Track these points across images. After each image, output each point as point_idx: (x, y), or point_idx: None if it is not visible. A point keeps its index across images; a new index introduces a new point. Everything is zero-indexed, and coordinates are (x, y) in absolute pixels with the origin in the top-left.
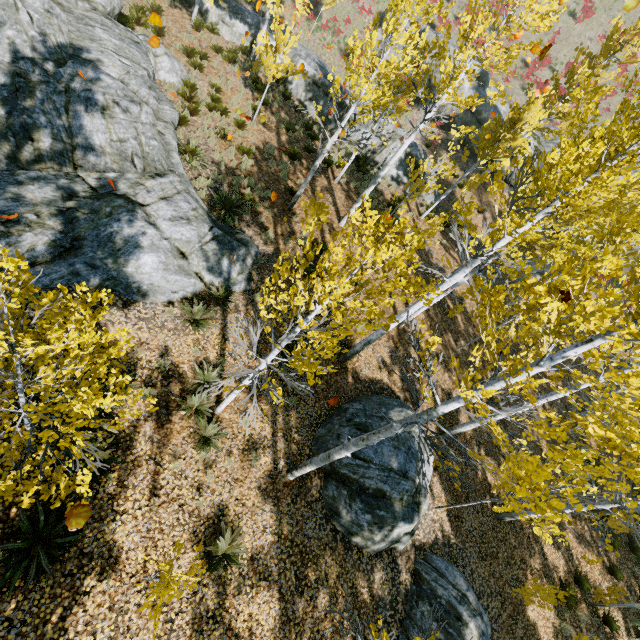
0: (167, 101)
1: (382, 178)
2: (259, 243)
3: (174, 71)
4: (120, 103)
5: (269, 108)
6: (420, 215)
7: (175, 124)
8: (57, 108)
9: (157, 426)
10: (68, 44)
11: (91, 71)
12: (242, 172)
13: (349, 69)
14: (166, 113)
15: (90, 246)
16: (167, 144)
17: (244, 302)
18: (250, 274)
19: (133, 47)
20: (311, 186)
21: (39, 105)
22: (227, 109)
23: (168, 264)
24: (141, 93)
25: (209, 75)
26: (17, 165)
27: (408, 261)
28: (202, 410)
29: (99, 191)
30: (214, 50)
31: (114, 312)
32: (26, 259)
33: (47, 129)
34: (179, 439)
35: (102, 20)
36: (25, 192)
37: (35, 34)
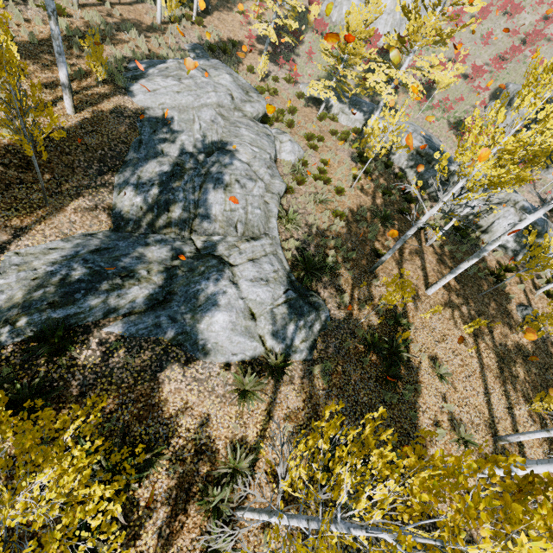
0: (279, 176)
1: (485, 242)
2: (332, 306)
3: (293, 152)
4: (240, 181)
5: (369, 176)
6: (535, 288)
7: (281, 194)
8: (194, 186)
9: (170, 514)
10: (219, 141)
11: (228, 158)
12: (331, 233)
13: (462, 147)
14: (275, 186)
15: (178, 300)
16: (269, 211)
17: (301, 373)
18: (314, 341)
19: (264, 138)
20: (399, 248)
21: (183, 185)
22: (330, 179)
23: (236, 324)
24: (260, 172)
25: (321, 153)
26: (152, 230)
27: (515, 347)
28: (221, 507)
29: (201, 252)
30: (330, 133)
31: (175, 368)
32: (126, 308)
33: (181, 202)
34: (186, 540)
35: (247, 122)
36: (147, 252)
37: (199, 137)
